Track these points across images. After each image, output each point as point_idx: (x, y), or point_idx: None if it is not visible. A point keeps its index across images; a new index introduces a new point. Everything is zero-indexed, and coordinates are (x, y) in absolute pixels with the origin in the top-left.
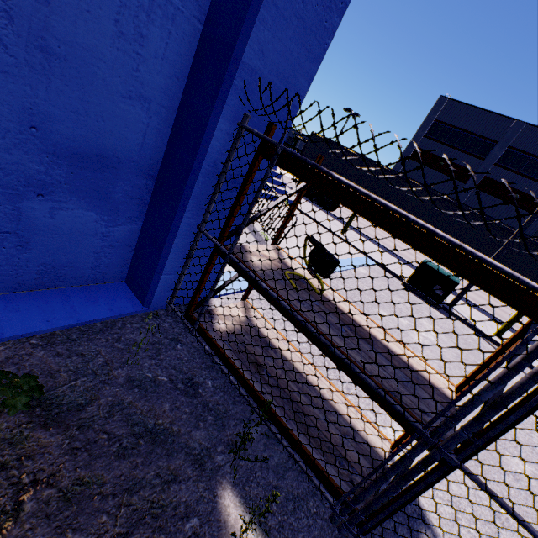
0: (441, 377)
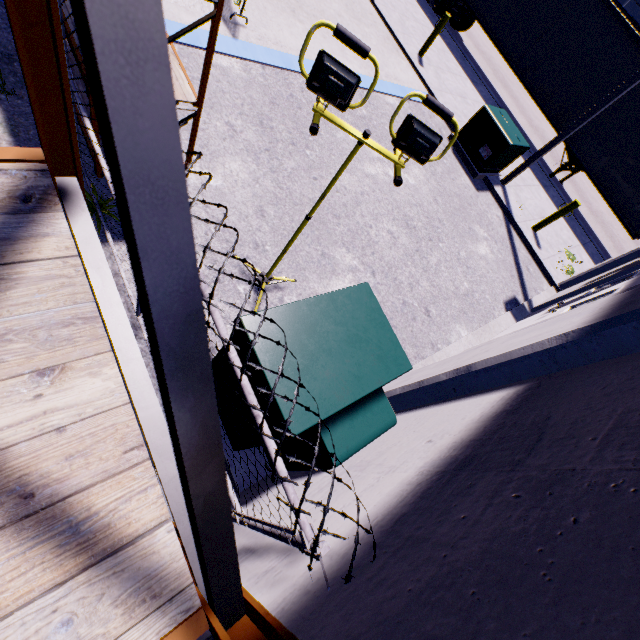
0: (191, 93)
